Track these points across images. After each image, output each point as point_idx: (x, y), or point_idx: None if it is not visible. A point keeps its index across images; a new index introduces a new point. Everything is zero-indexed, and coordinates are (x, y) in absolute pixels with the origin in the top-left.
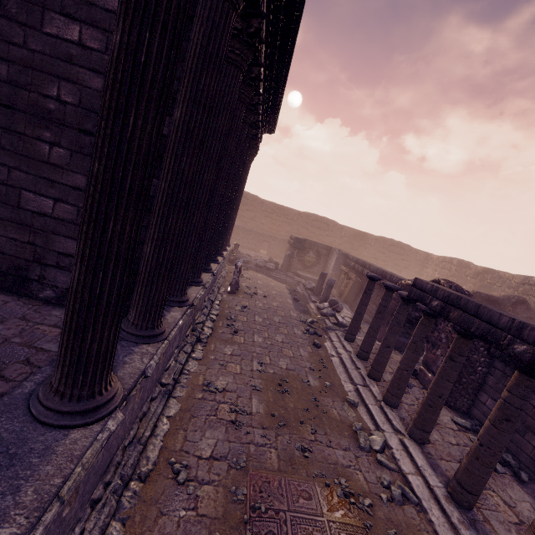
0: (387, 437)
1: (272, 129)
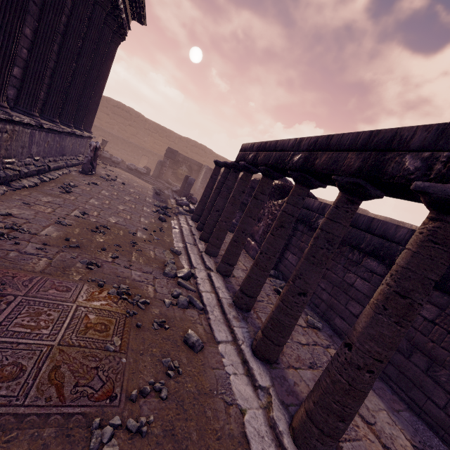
0: (196, 271)
1: (143, 17)
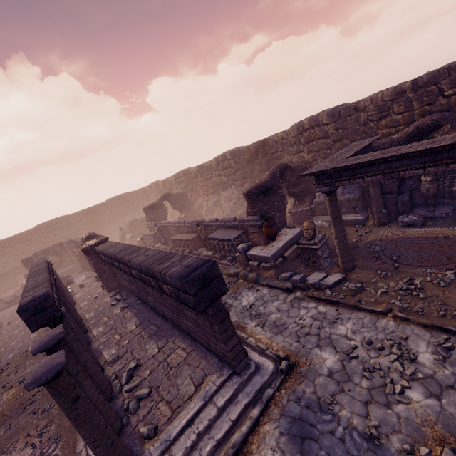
0: None
1: None
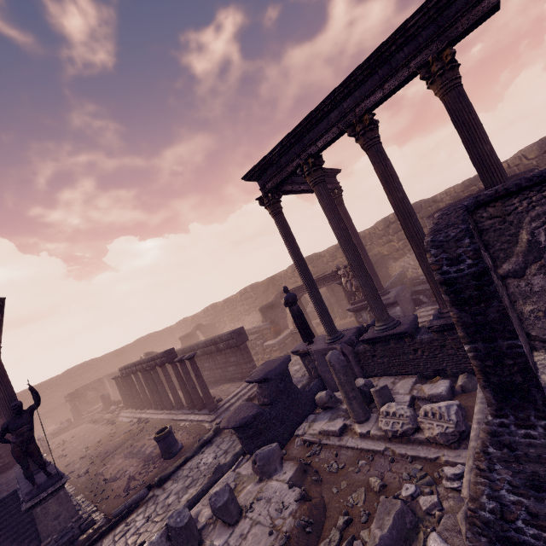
0: (142, 417)
1: None
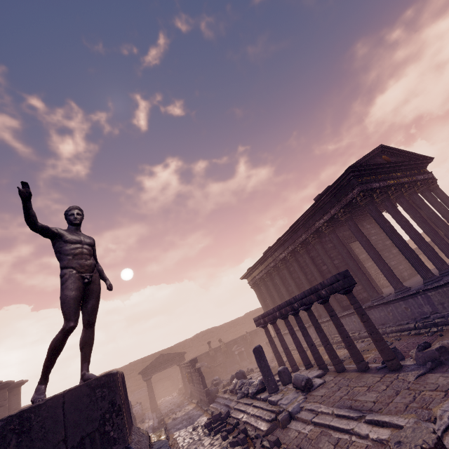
0: None
1: None
